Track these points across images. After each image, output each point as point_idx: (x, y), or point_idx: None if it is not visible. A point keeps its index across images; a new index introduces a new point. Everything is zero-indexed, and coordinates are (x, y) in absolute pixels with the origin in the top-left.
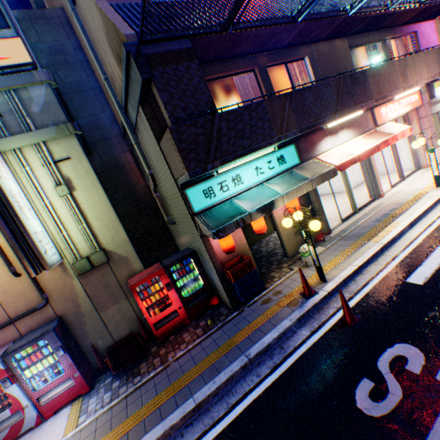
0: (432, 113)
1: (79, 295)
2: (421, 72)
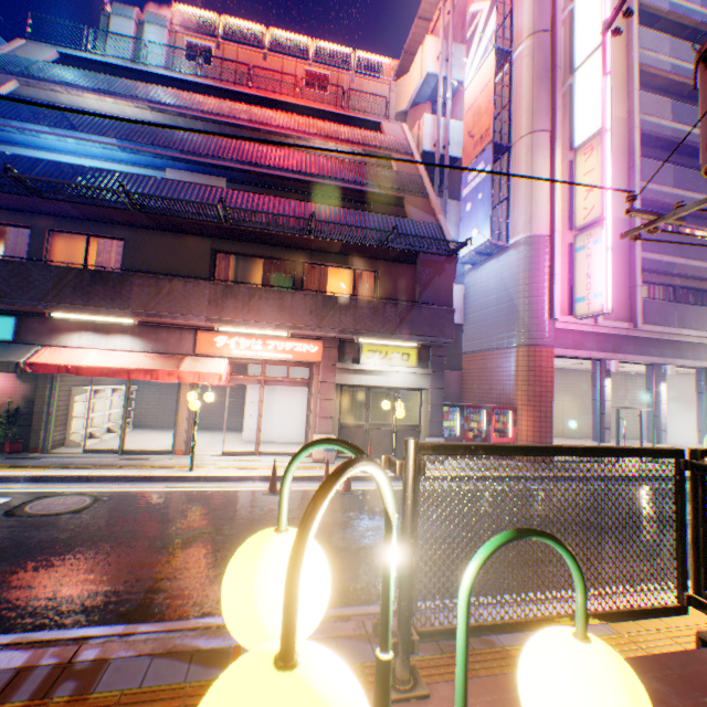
0: (340, 381)
1: None
2: (268, 312)
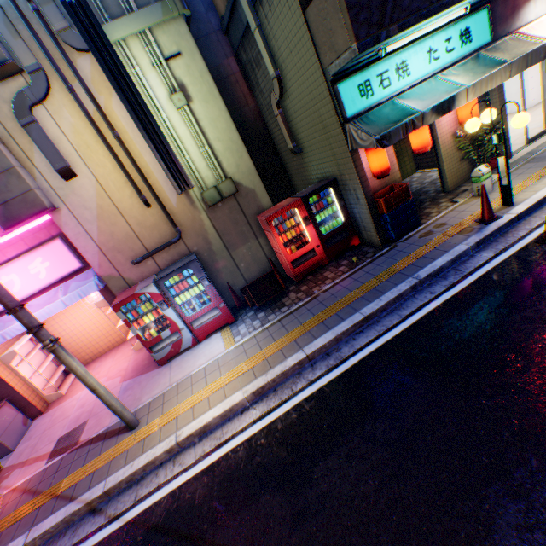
0: None
1: (208, 233)
2: None
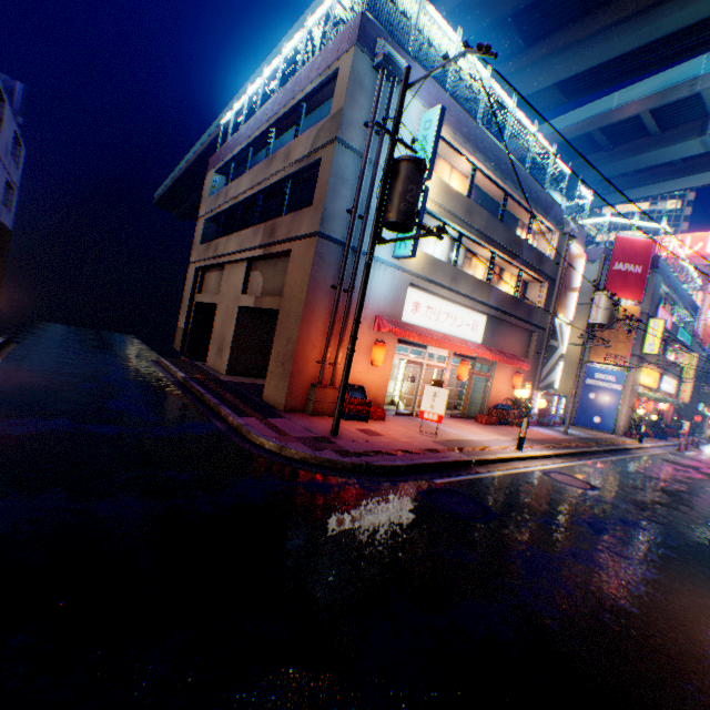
0: None
1: None
2: None
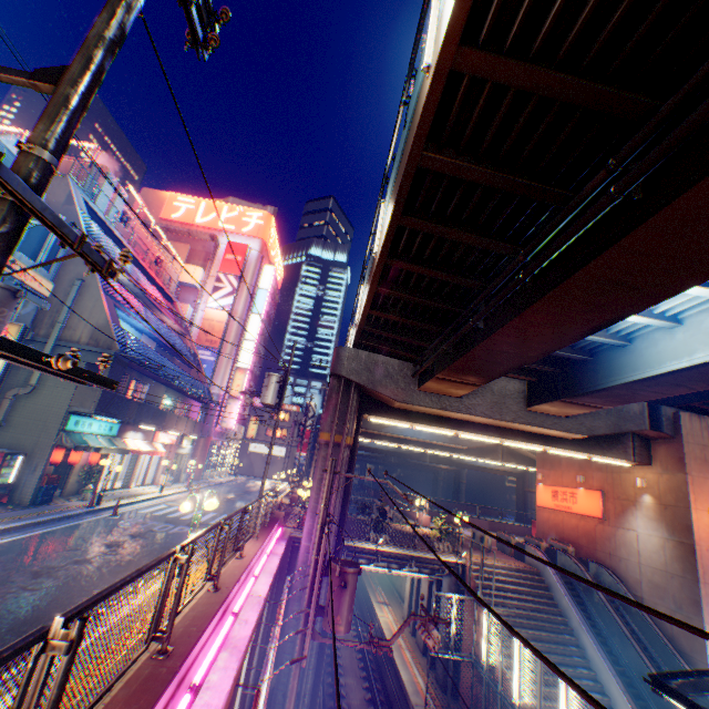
0: (178, 452)
1: None
2: (185, 427)
